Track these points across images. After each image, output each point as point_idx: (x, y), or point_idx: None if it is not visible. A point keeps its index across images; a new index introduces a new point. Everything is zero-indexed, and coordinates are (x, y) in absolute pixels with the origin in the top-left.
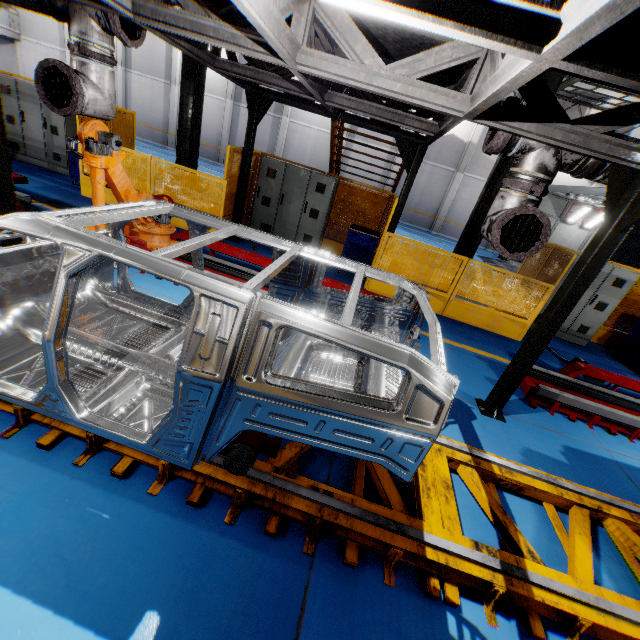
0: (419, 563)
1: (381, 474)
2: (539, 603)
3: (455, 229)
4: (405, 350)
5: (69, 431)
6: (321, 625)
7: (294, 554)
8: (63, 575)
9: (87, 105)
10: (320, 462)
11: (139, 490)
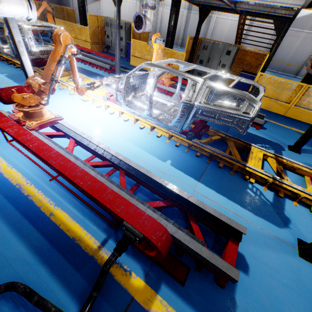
0: (243, 172)
1: (235, 152)
2: (285, 191)
3: None
4: (246, 93)
5: (146, 126)
6: (210, 174)
7: (204, 161)
8: (150, 150)
9: (146, 27)
10: (214, 147)
11: (163, 141)
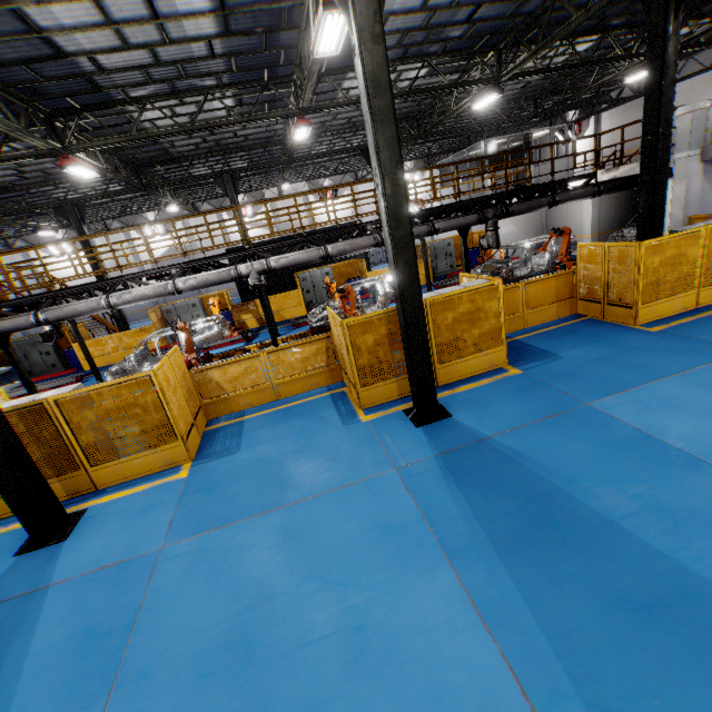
0: None
1: None
2: None
3: None
4: None
5: None
6: None
7: None
8: None
9: None
10: None
11: None
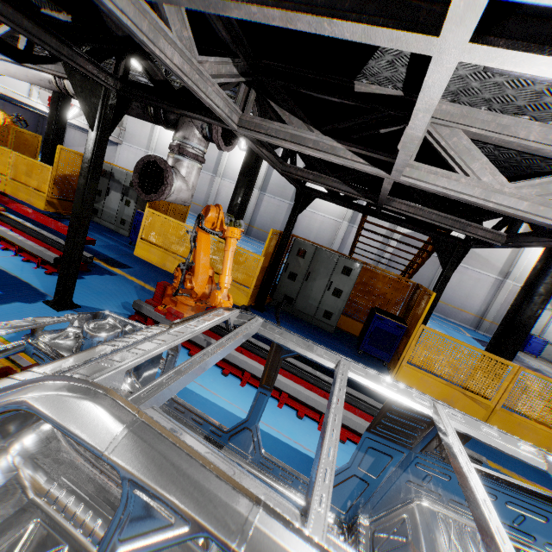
0: None
1: None
2: None
3: (444, 308)
4: None
5: None
6: None
7: None
8: None
9: (172, 193)
10: None
11: None
